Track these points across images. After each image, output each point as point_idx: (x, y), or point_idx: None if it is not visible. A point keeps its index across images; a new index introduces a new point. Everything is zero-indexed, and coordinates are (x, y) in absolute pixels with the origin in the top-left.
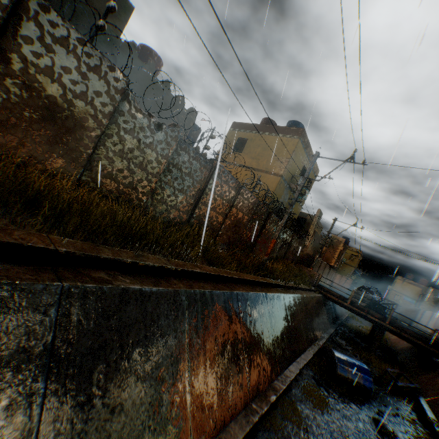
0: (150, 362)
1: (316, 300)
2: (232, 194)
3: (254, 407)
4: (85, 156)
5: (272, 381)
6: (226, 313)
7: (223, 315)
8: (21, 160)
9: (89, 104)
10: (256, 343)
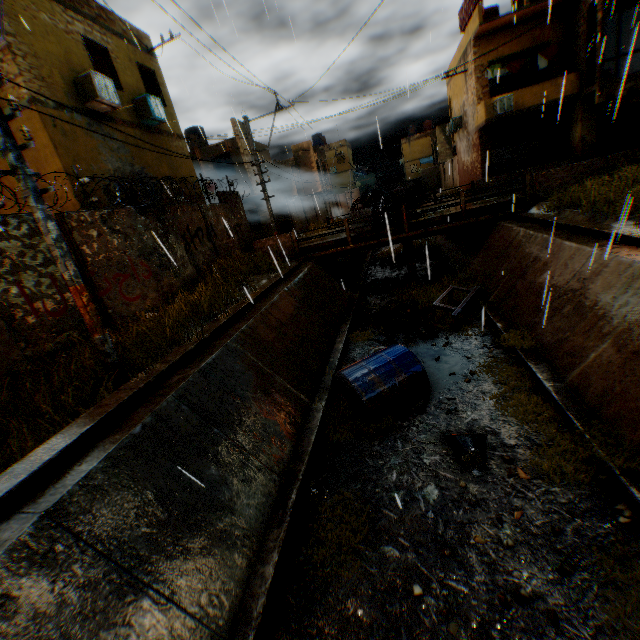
0: None
1: (304, 284)
2: None
3: None
4: None
5: None
6: None
7: None
8: None
9: None
10: None
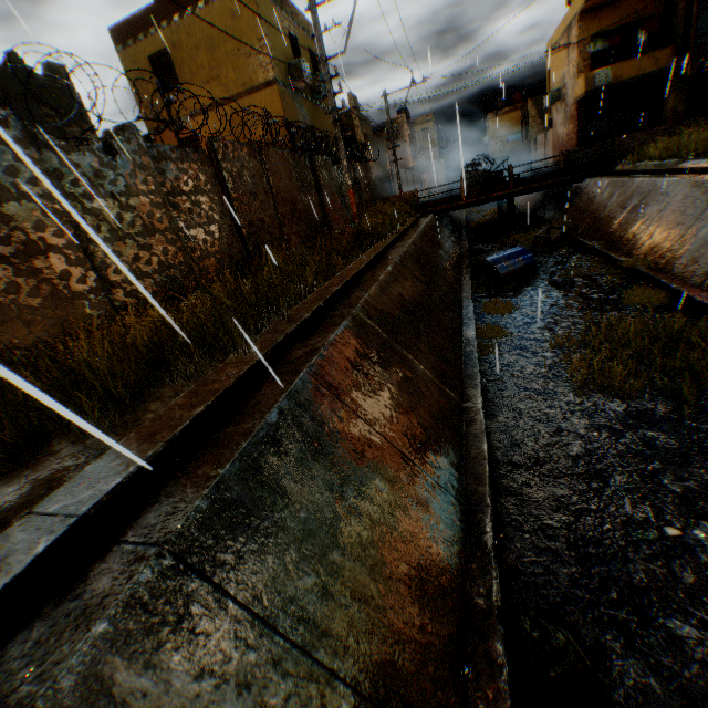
0: (394, 375)
1: (432, 225)
2: (259, 171)
3: (469, 351)
4: (92, 275)
5: (462, 325)
6: (392, 303)
7: (393, 306)
8: (50, 343)
9: (22, 199)
10: (430, 307)
